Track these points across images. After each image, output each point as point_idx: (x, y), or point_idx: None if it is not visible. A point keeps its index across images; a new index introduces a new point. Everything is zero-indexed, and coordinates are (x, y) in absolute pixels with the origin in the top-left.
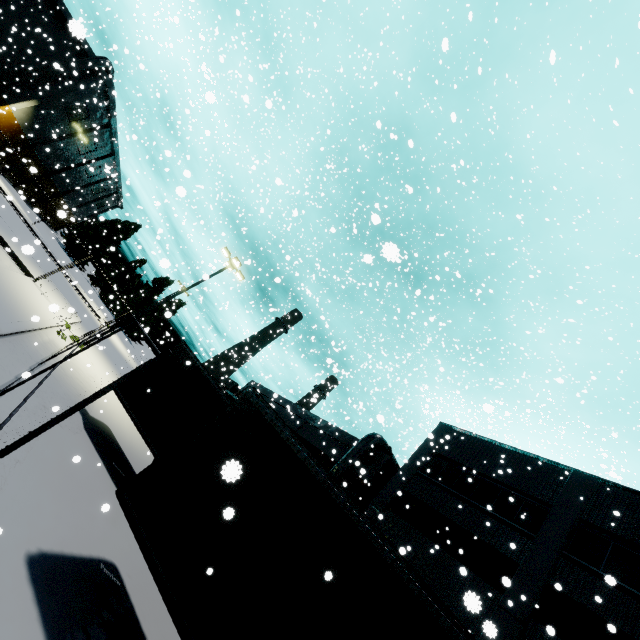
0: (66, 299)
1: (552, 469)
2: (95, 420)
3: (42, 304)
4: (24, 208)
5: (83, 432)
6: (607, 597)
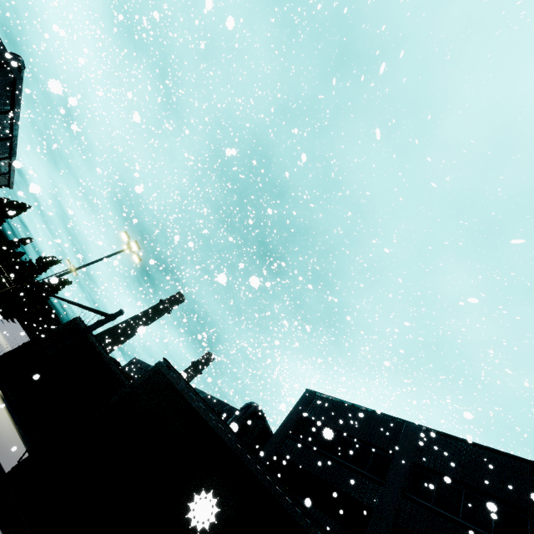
0: None
1: (391, 422)
2: None
3: None
4: None
5: None
6: (438, 527)
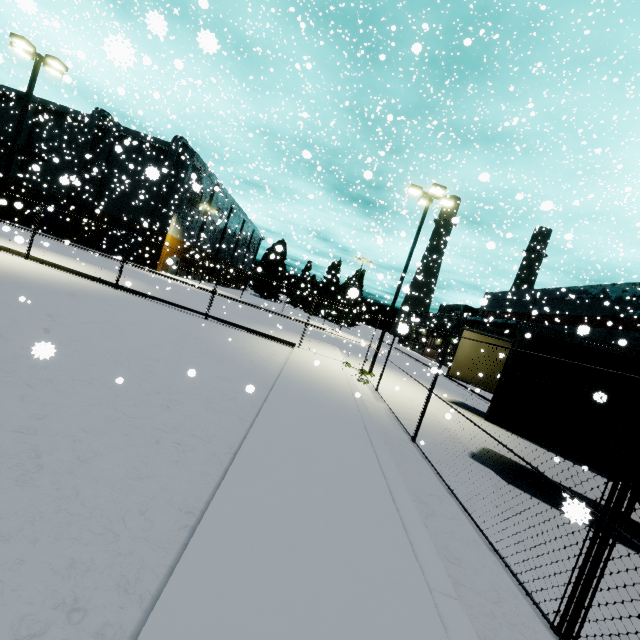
0: (314, 339)
1: None
2: (481, 454)
3: (325, 364)
4: (226, 291)
5: (514, 490)
6: None
